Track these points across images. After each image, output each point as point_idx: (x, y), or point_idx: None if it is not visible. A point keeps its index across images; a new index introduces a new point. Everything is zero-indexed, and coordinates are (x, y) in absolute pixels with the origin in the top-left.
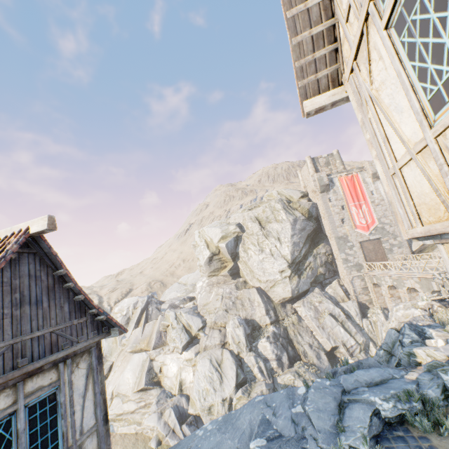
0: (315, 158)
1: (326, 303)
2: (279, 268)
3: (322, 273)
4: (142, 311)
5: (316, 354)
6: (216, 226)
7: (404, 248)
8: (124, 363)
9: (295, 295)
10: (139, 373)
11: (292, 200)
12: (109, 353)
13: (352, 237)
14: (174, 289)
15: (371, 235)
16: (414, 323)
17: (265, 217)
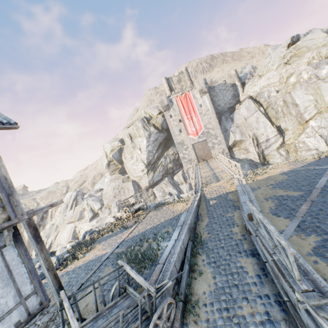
0: (169, 78)
1: (169, 187)
2: (141, 168)
3: (171, 167)
4: (73, 201)
5: None
6: (109, 142)
7: (222, 144)
8: (63, 229)
9: (152, 184)
10: (70, 234)
11: (153, 117)
12: (59, 224)
13: (187, 141)
14: (101, 181)
15: (200, 138)
16: (94, 229)
17: (133, 133)
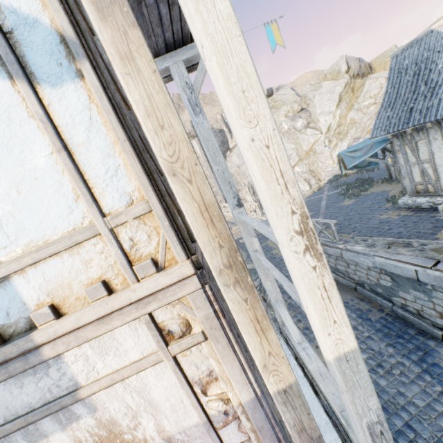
0: None
1: None
2: None
3: None
4: None
5: None
6: None
7: (219, 195)
8: None
9: None
10: None
11: None
12: None
13: None
14: None
15: None
16: None
17: None
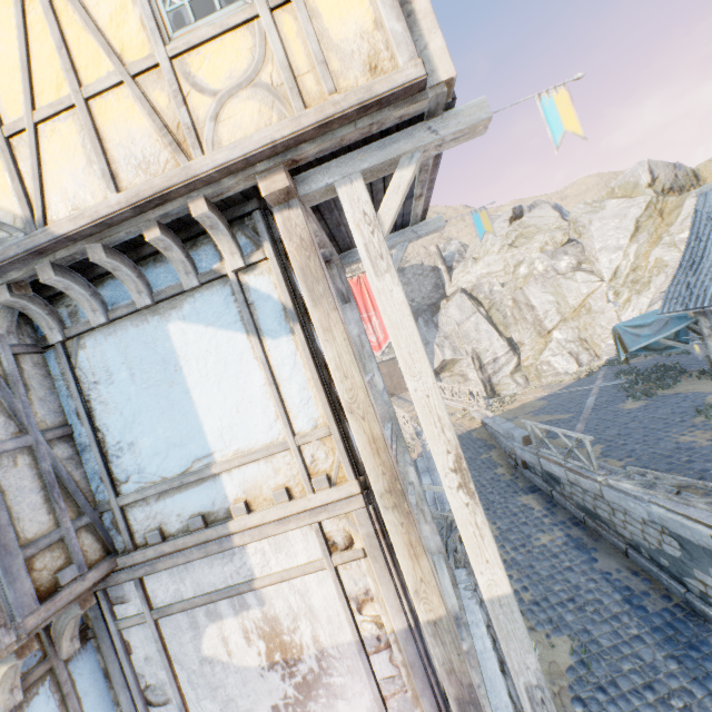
0: None
1: None
2: None
3: None
4: None
5: None
6: None
7: None
8: None
9: None
10: None
11: None
12: None
13: None
14: None
15: (384, 355)
16: None
17: None
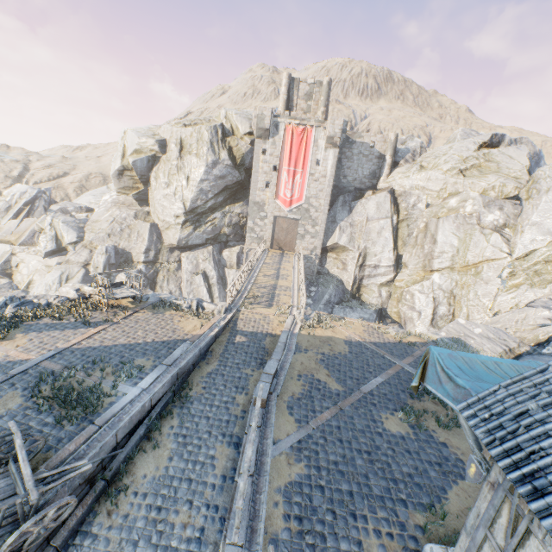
0: (296, 79)
1: (208, 263)
2: (176, 212)
3: (226, 234)
4: (25, 204)
5: None
6: (138, 133)
7: (318, 239)
8: None
9: (182, 246)
10: None
11: (237, 133)
12: None
13: (269, 208)
14: (97, 192)
15: (291, 213)
16: (30, 299)
17: (189, 144)
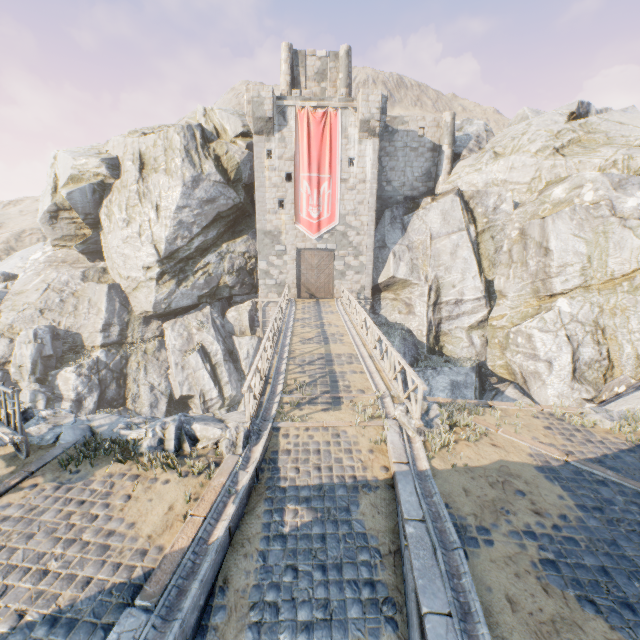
0: (301, 53)
1: (206, 333)
2: (144, 261)
3: (228, 285)
4: None
5: (152, 401)
6: (74, 153)
7: (365, 275)
8: None
9: (162, 311)
10: None
11: (224, 136)
12: None
13: (288, 237)
14: (29, 253)
15: (321, 241)
16: None
17: (153, 157)
